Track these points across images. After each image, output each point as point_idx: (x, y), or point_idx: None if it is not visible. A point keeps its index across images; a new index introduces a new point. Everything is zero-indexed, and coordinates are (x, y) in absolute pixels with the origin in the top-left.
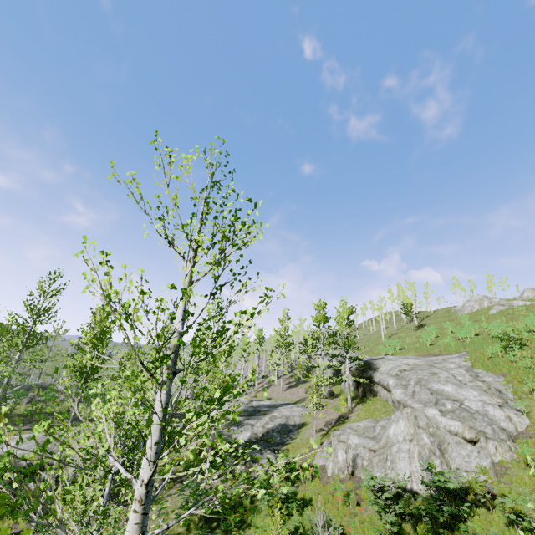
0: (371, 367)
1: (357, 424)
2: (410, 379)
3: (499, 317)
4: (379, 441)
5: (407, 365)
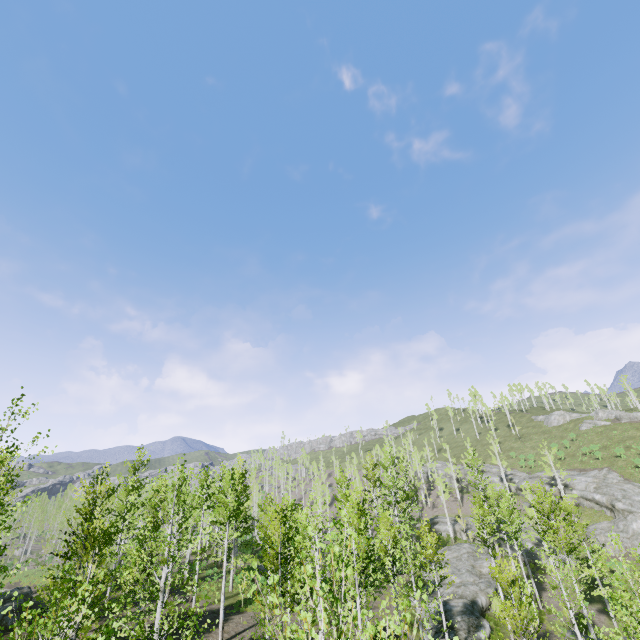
0: (566, 486)
1: (600, 525)
2: (615, 495)
3: (595, 434)
4: (627, 533)
5: (591, 483)
